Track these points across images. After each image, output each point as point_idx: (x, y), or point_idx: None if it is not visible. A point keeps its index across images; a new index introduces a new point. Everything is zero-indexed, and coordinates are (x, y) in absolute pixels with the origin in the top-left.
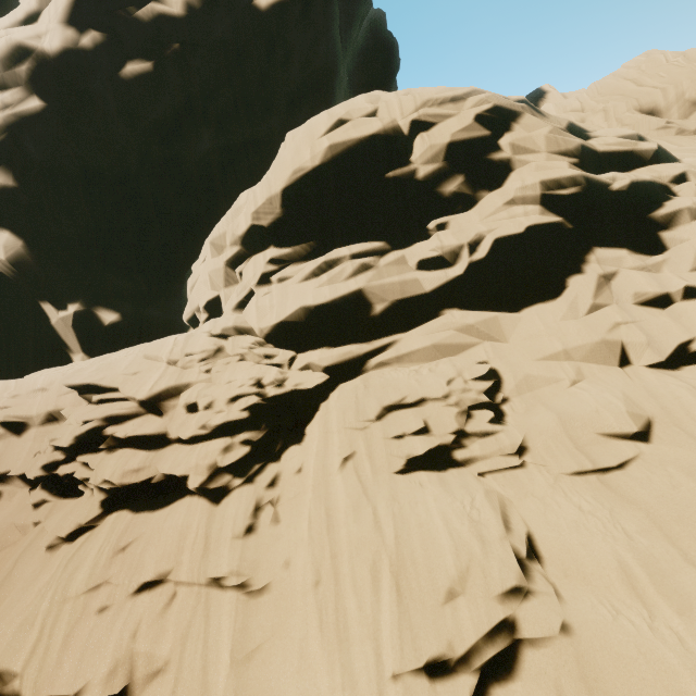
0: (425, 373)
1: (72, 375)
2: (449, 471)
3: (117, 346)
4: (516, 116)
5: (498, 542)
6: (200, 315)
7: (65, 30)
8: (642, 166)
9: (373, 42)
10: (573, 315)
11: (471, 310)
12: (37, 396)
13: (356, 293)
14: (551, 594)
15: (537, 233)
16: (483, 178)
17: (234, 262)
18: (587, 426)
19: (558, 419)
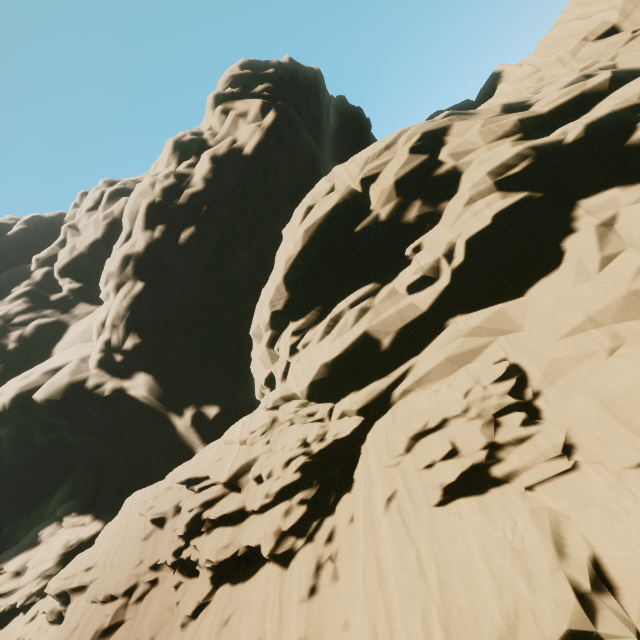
0: (443, 390)
1: (180, 473)
2: (490, 492)
3: (223, 432)
4: (445, 131)
5: (548, 574)
6: (265, 391)
7: (145, 234)
8: (602, 99)
9: (343, 120)
10: (584, 277)
11: (474, 311)
12: (167, 494)
13: (362, 336)
14: (632, 639)
15: (507, 216)
16: (438, 193)
17: (271, 343)
18: (637, 402)
19: (598, 402)
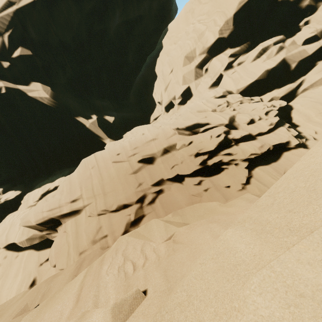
0: None
1: (181, 123)
2: None
3: (119, 133)
4: None
5: None
6: (175, 101)
7: None
8: None
9: None
10: None
11: None
12: (150, 144)
13: (282, 60)
14: None
15: None
16: None
17: (201, 64)
18: None
19: None
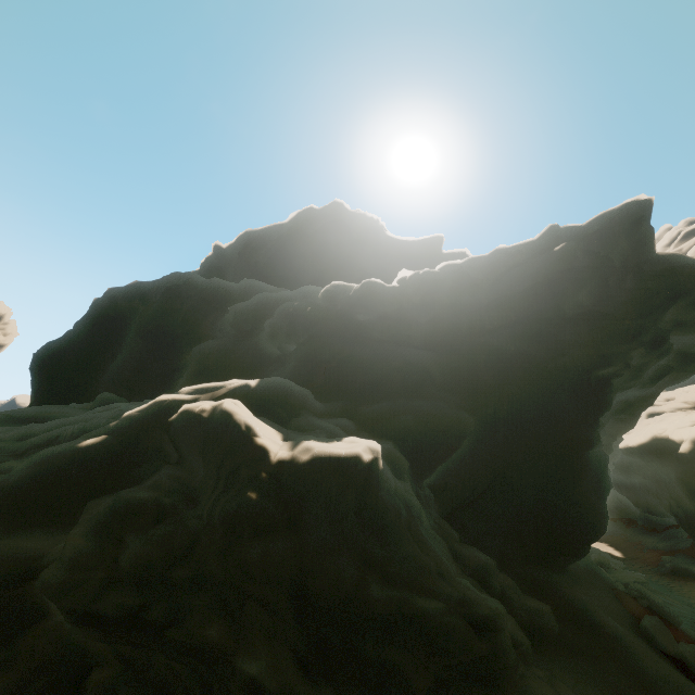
0: None
1: None
2: None
3: None
4: None
5: None
6: None
7: None
8: None
9: None
10: None
11: None
12: None
13: None
14: None
15: None
16: None
17: None
18: None
19: None
